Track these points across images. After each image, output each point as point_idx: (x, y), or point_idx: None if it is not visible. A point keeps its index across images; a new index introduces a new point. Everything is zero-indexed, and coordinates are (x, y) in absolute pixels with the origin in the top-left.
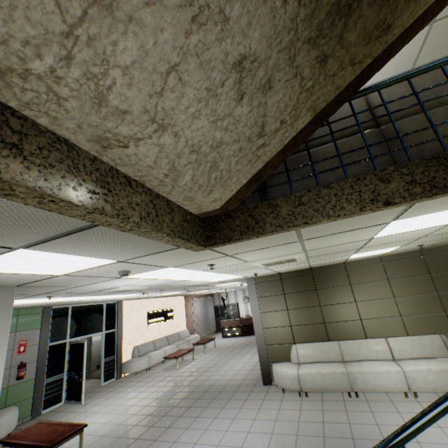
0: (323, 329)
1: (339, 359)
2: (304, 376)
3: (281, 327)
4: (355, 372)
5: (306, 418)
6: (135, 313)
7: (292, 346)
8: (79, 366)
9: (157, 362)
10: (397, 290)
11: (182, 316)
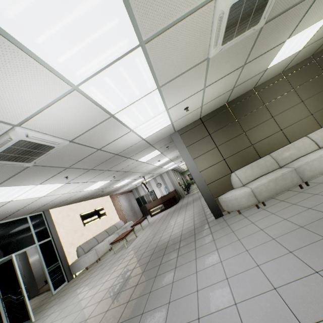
0: (253, 150)
1: (276, 167)
2: (258, 188)
3: (216, 164)
4: (301, 166)
5: (289, 214)
6: (67, 218)
7: (231, 175)
8: (14, 285)
9: (104, 252)
10: (303, 95)
11: (113, 212)
